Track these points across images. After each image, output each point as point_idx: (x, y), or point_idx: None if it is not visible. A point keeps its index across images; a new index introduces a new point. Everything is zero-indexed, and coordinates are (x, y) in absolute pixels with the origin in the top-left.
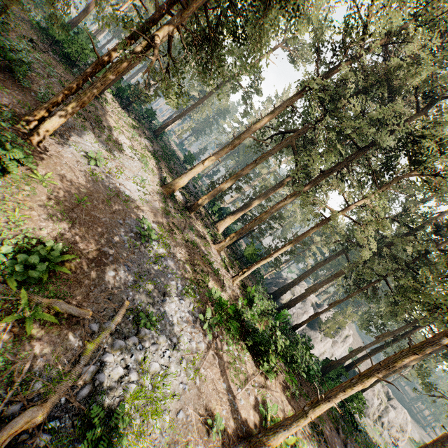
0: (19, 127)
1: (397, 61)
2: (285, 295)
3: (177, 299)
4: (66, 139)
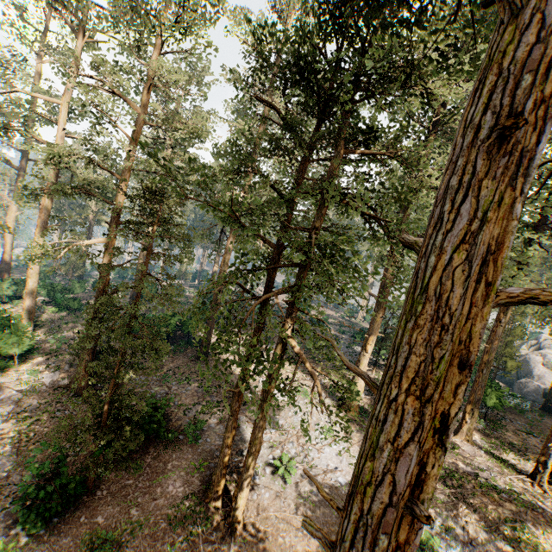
0: (214, 519)
1: None
2: (544, 379)
3: None
4: None
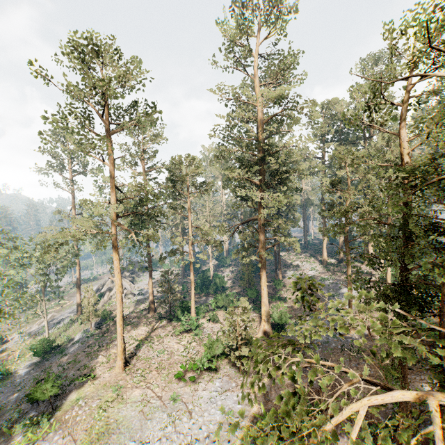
0: None
1: (330, 157)
2: None
3: (346, 288)
4: (285, 277)
